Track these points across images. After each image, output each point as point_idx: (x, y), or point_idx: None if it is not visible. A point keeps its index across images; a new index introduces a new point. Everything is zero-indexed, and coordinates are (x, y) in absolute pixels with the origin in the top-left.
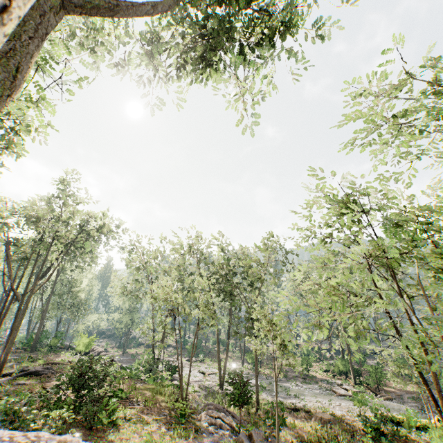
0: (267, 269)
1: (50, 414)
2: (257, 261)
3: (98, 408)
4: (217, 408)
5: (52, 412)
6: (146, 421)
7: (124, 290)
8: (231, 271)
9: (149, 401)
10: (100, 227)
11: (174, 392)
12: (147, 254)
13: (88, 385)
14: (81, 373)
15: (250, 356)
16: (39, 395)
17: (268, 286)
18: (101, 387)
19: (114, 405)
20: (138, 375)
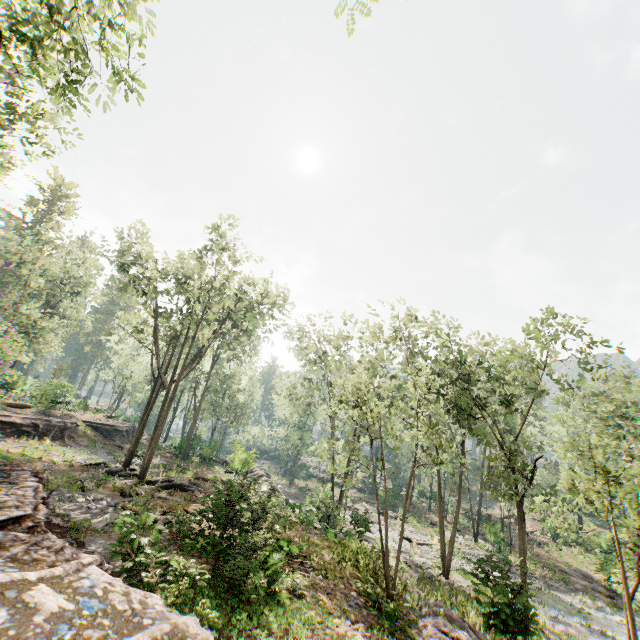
0: (552, 373)
1: (171, 563)
2: (526, 358)
3: (252, 566)
4: (451, 617)
5: (174, 561)
6: (328, 610)
7: (292, 392)
8: (465, 377)
9: (329, 569)
10: (262, 296)
11: (369, 563)
12: (326, 341)
13: (239, 521)
14: (229, 500)
15: (491, 529)
16: (176, 520)
17: (538, 410)
18: (258, 528)
19: (276, 567)
20: (312, 521)
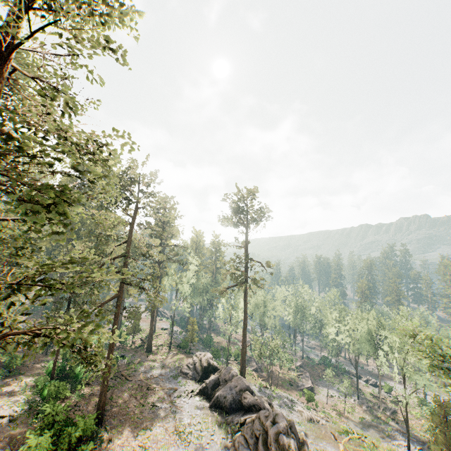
0: None
1: None
2: None
3: None
4: None
5: None
6: None
7: None
8: None
9: None
10: None
11: None
12: None
13: None
14: None
15: None
16: None
17: None
18: None
19: None
20: None
